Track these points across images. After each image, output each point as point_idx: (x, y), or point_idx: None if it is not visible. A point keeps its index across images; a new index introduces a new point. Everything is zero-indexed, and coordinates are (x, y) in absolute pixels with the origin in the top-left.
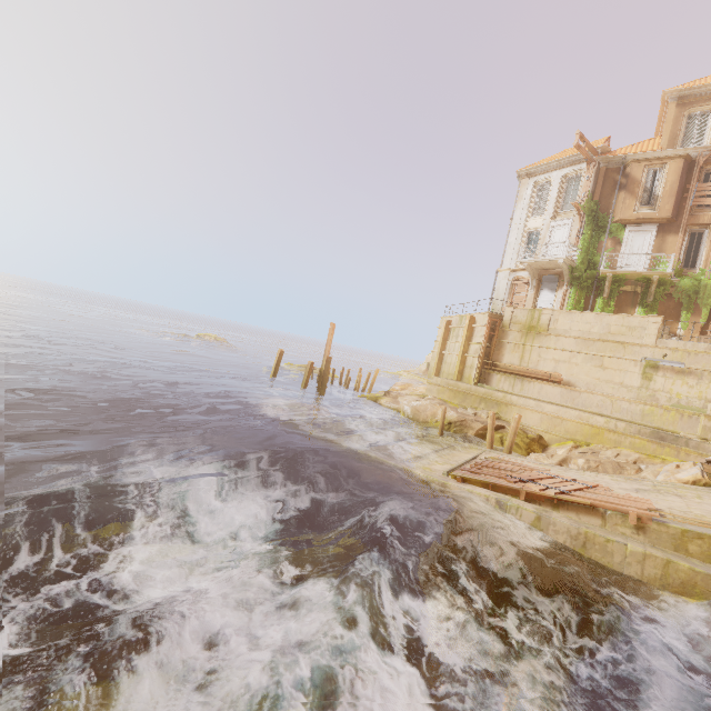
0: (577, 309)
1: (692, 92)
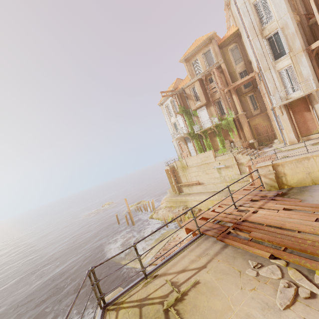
0: (199, 146)
1: (187, 56)
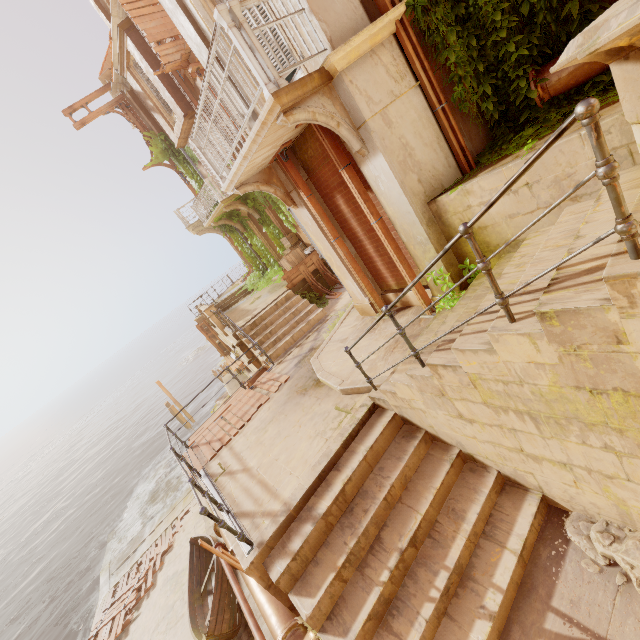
0: (247, 251)
1: None
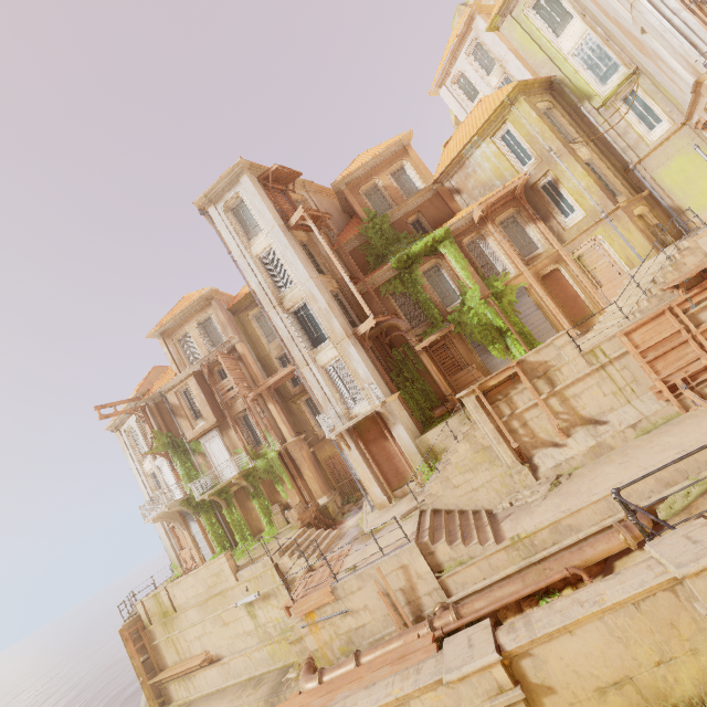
0: (216, 530)
1: (166, 327)
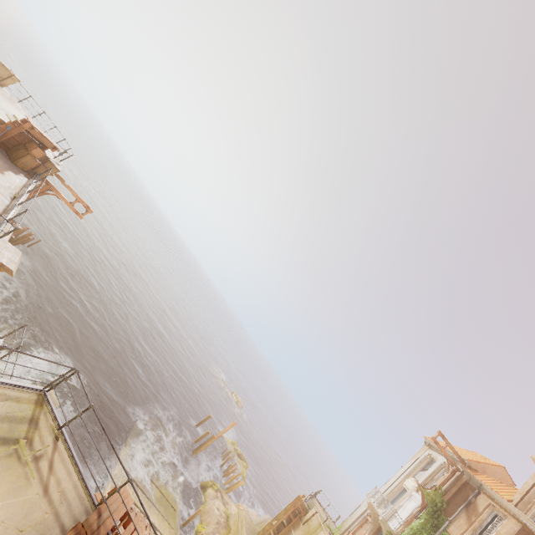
0: None
1: None
